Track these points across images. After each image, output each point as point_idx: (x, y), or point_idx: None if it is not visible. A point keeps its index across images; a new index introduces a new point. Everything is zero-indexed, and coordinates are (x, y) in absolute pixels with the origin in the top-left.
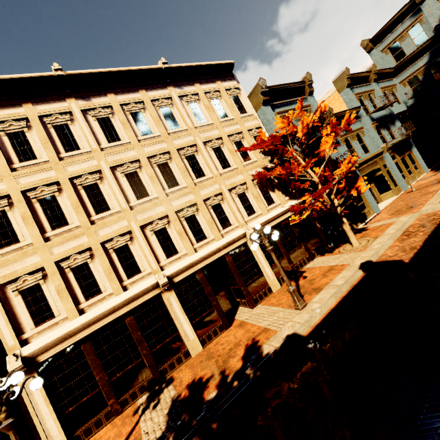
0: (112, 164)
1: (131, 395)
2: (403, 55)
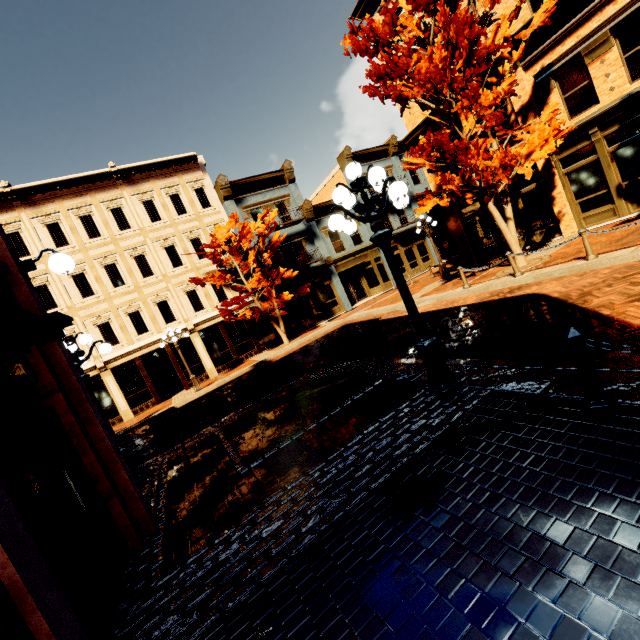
0: None
1: None
2: None
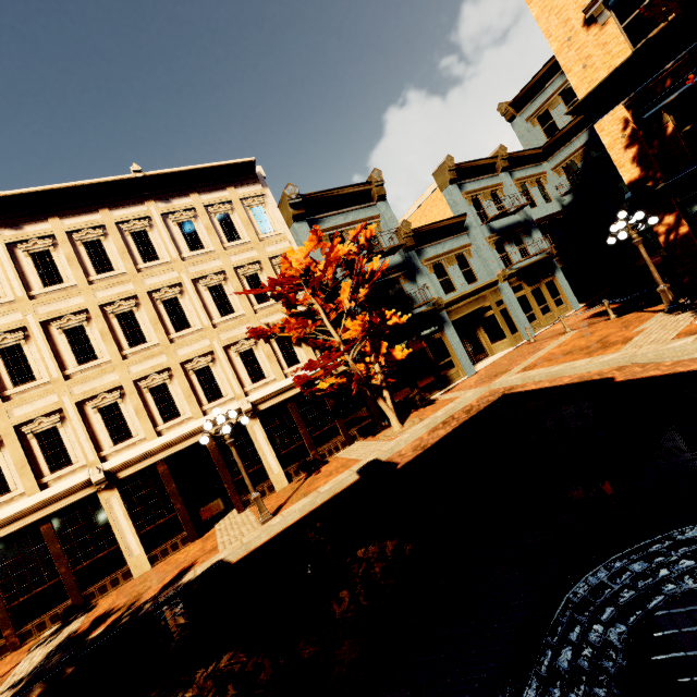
0: (44, 318)
1: (38, 626)
2: (556, 129)
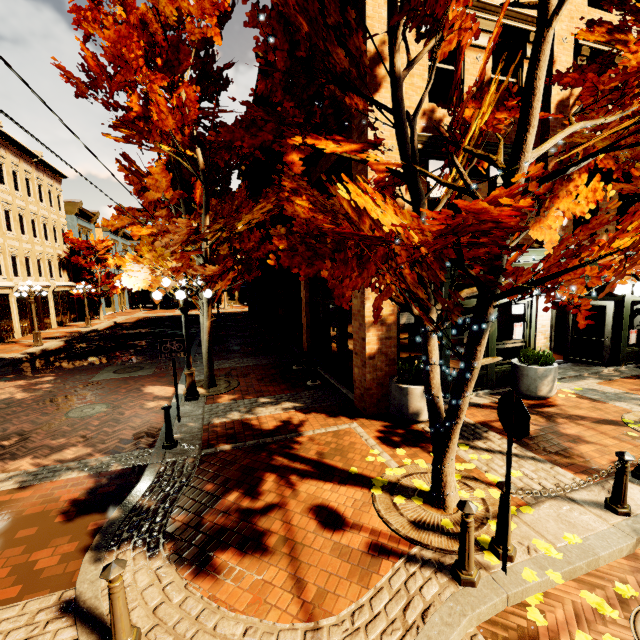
0: (2, 200)
1: None
2: None
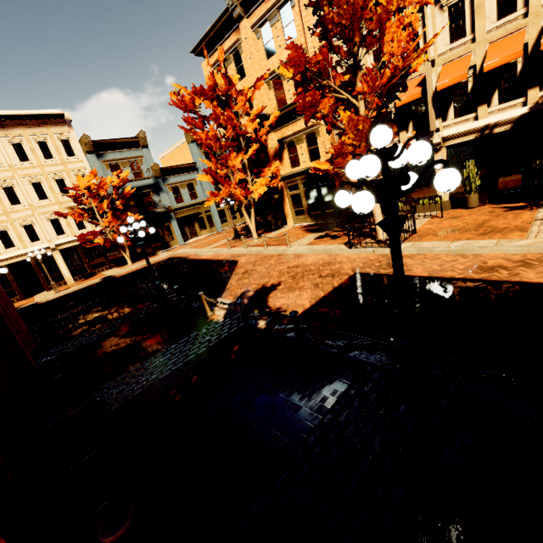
0: None
1: None
2: None
